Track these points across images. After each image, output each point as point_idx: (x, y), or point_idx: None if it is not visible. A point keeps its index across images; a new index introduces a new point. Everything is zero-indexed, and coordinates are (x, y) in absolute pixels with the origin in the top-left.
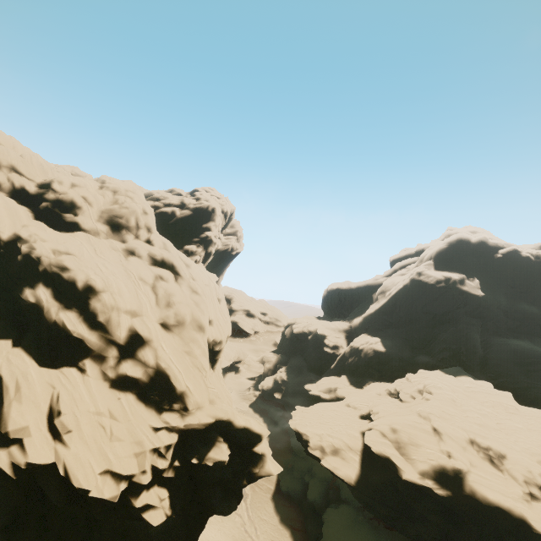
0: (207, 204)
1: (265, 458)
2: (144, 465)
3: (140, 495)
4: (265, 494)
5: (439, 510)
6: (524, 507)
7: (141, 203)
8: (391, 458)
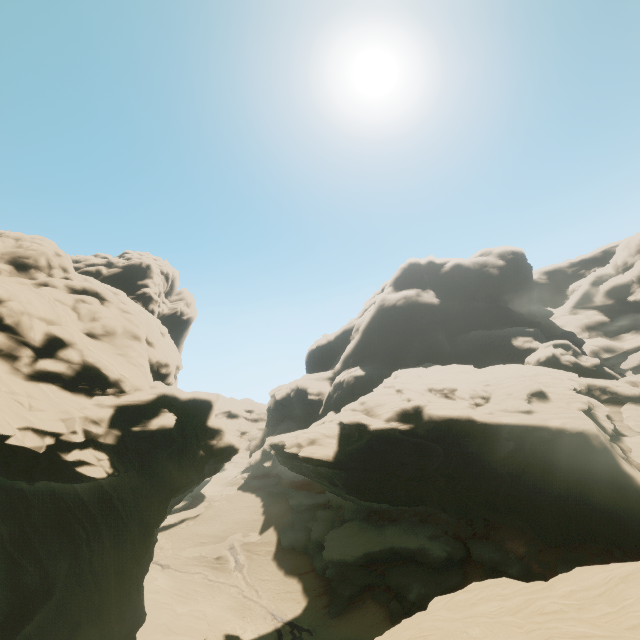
0: (140, 260)
1: (223, 433)
2: (73, 427)
3: (72, 452)
4: (265, 557)
5: (411, 449)
6: (469, 411)
7: (52, 247)
8: (361, 421)
